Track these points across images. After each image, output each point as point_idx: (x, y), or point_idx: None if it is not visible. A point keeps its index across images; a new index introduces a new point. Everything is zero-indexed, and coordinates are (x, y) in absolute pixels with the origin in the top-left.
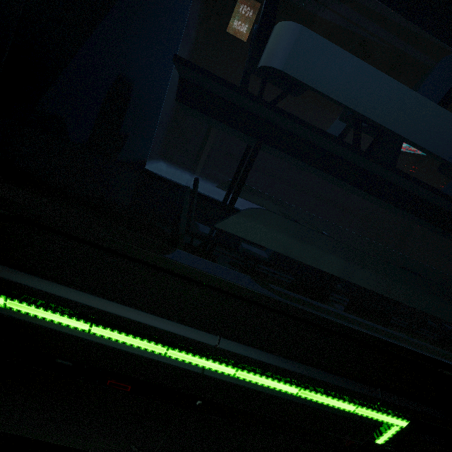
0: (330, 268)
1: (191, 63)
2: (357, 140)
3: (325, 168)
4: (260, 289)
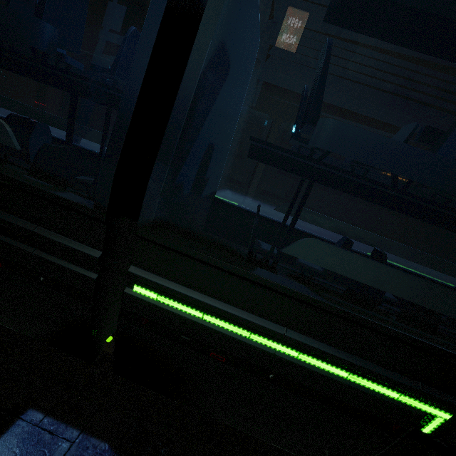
0: (371, 282)
1: (262, 141)
2: (394, 179)
3: (370, 198)
4: (315, 296)
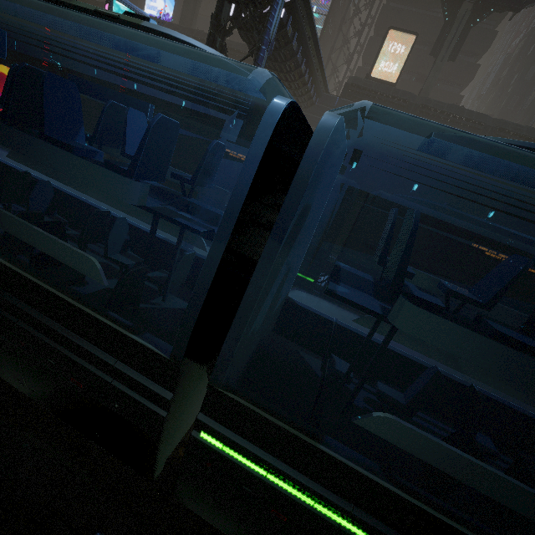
0: (452, 472)
1: (339, 295)
2: None
3: None
4: (386, 482)
